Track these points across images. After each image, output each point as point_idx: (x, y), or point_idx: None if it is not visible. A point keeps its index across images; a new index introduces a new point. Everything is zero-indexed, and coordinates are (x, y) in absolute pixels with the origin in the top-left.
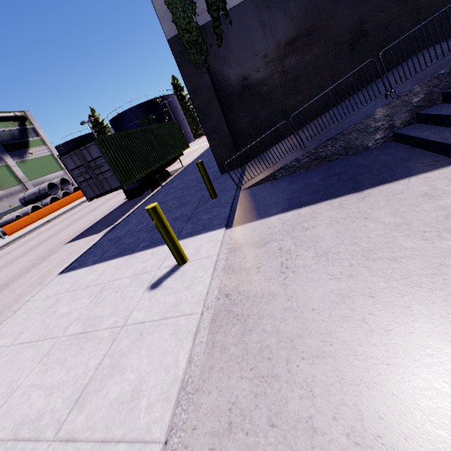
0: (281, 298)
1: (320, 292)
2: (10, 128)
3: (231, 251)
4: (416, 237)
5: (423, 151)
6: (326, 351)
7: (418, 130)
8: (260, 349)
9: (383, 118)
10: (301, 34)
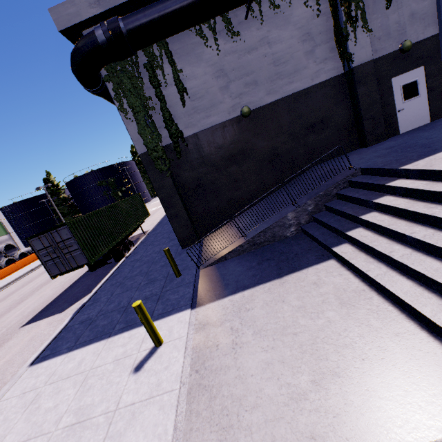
0: (233, 369)
1: (256, 362)
2: None
3: (197, 331)
4: (307, 316)
5: (317, 244)
6: (259, 403)
7: (314, 229)
8: (221, 409)
9: (293, 218)
10: (236, 154)
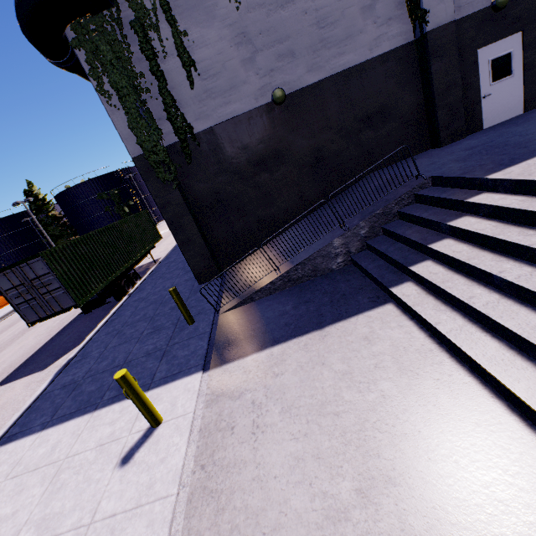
0: (251, 466)
1: (282, 456)
2: None
3: (208, 405)
4: (354, 388)
5: (370, 282)
6: (282, 522)
7: (367, 260)
8: (231, 530)
9: (341, 245)
10: (267, 157)
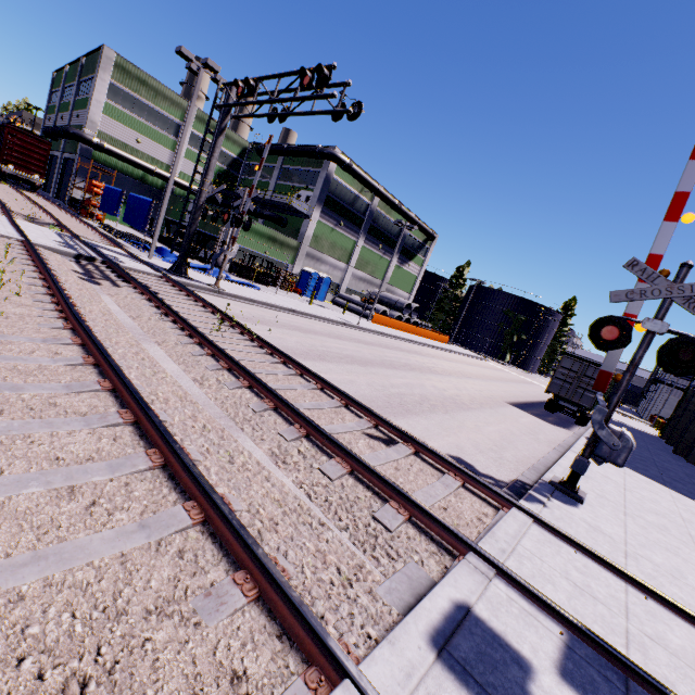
0: None
1: None
2: (418, 238)
3: None
4: None
5: None
6: None
7: None
8: None
9: None
10: None
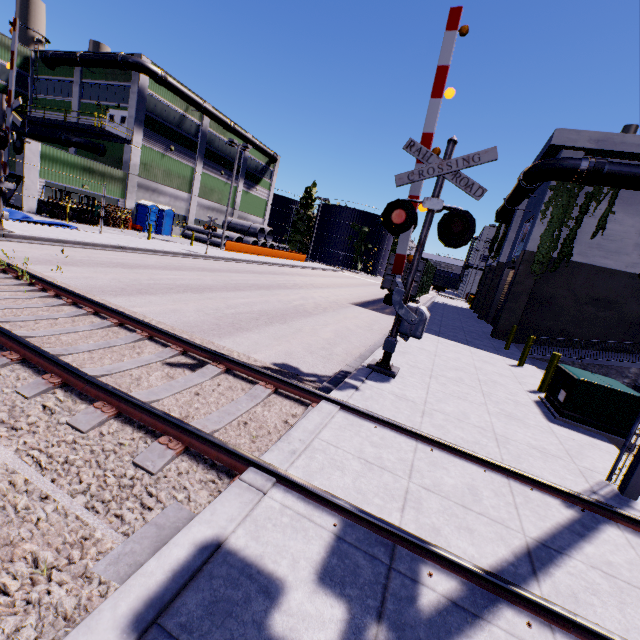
0: None
1: None
2: (260, 161)
3: None
4: None
5: None
6: None
7: None
8: None
9: (634, 373)
10: (603, 300)
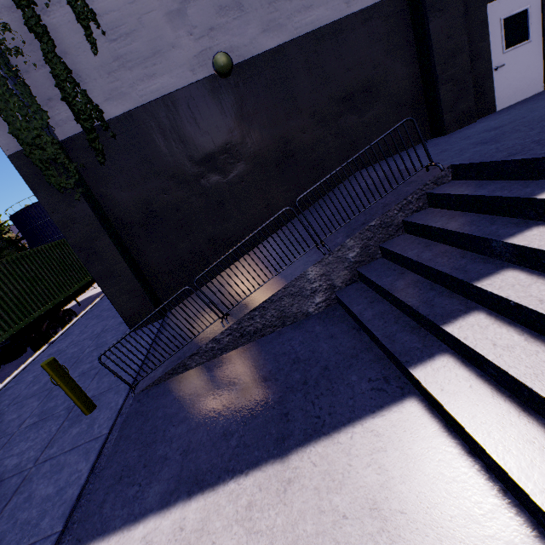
0: None
1: None
2: None
3: None
4: None
5: (370, 341)
6: None
7: (362, 301)
8: None
9: (319, 277)
10: (215, 152)
